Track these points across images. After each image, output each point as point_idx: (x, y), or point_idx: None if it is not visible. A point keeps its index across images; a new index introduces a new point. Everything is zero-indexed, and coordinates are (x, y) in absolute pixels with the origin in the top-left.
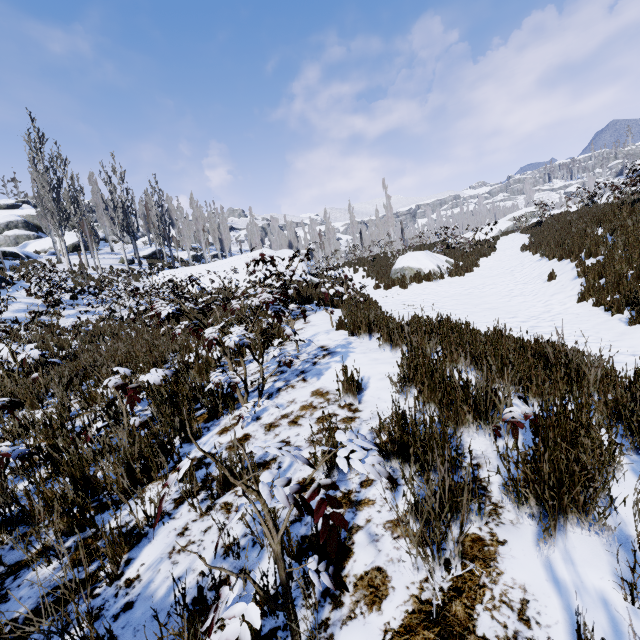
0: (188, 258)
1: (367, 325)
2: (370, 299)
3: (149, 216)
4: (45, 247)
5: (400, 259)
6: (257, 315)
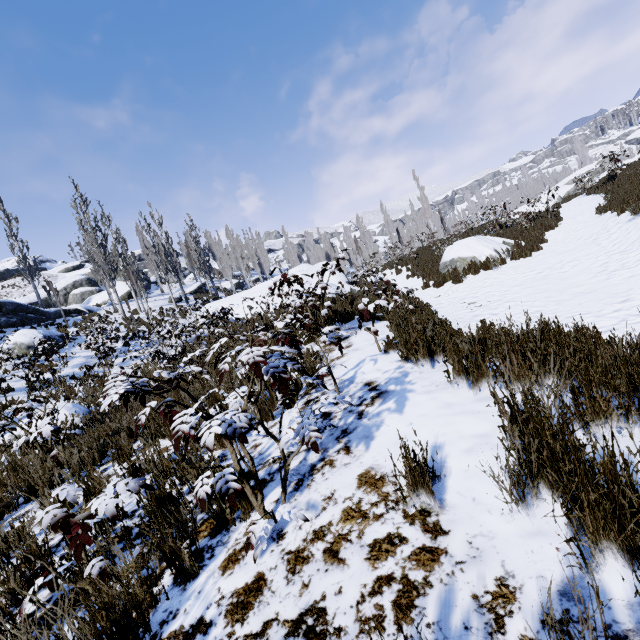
0: (231, 287)
1: (425, 347)
2: (421, 303)
3: (190, 254)
4: (105, 299)
5: (448, 250)
6: (252, 380)
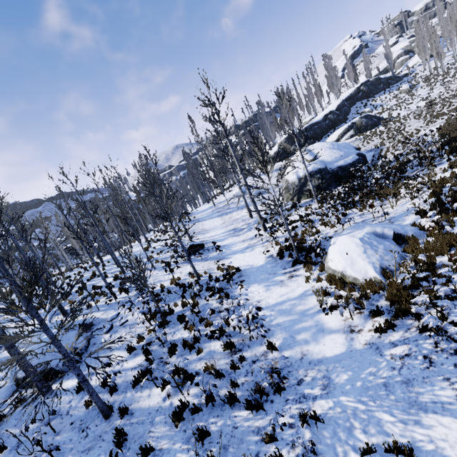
0: None
1: None
2: None
3: None
4: (415, 63)
5: None
6: None
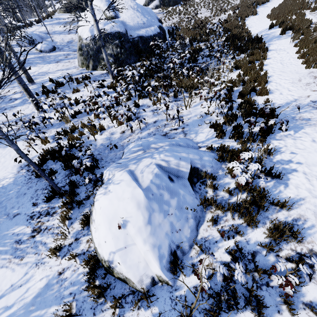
0: None
1: None
2: None
3: None
4: None
5: None
6: None
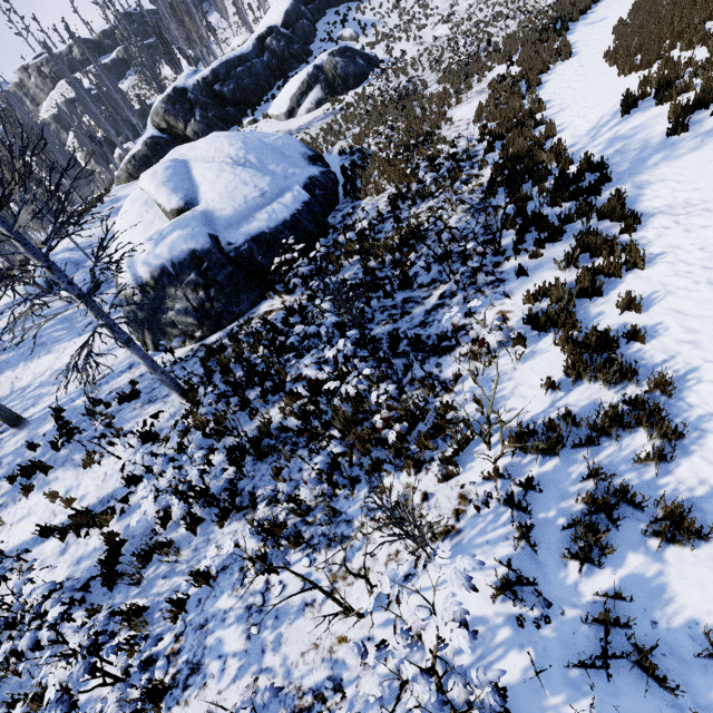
0: None
1: None
2: None
3: None
4: None
5: None
6: None
